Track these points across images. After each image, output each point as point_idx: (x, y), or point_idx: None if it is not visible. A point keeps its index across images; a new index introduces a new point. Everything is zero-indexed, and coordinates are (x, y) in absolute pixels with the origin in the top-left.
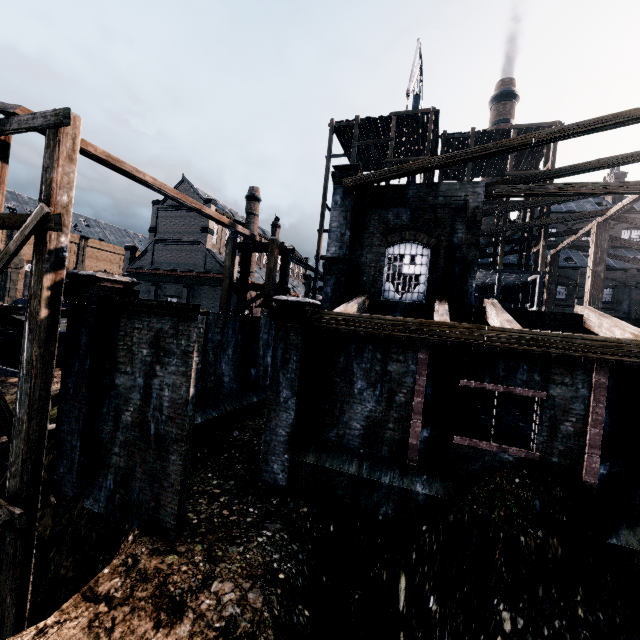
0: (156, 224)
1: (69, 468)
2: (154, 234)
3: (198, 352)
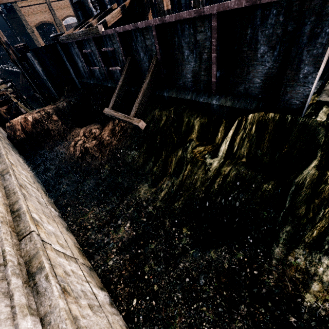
0: None
1: (45, 89)
2: None
3: (36, 60)
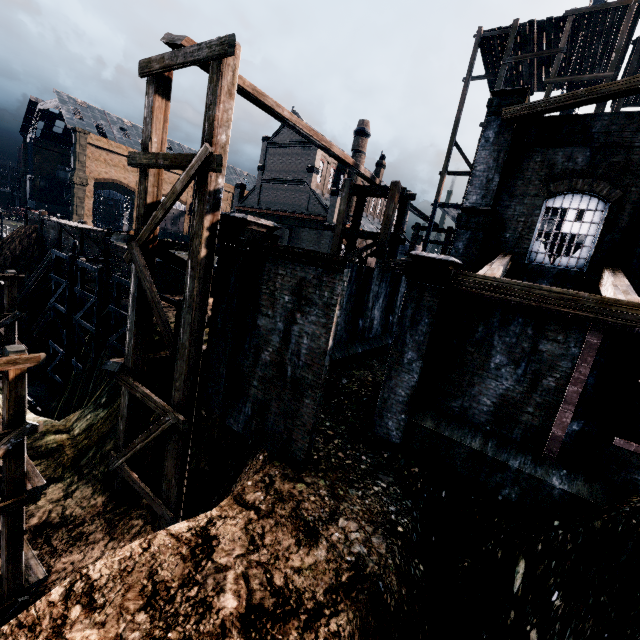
0: (264, 162)
1: (216, 390)
2: (262, 172)
3: (339, 306)
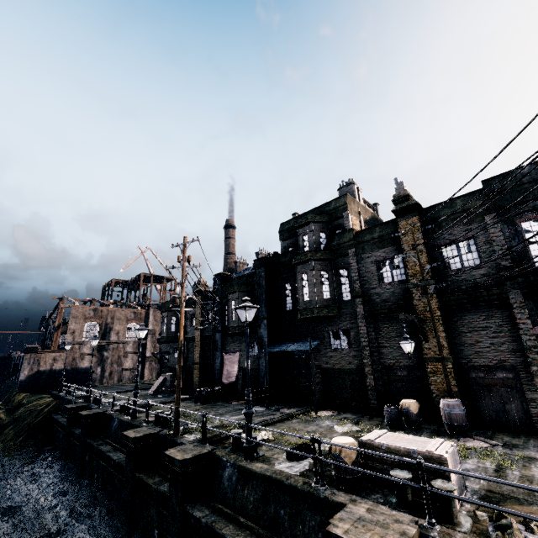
0: None
1: None
2: None
3: None
